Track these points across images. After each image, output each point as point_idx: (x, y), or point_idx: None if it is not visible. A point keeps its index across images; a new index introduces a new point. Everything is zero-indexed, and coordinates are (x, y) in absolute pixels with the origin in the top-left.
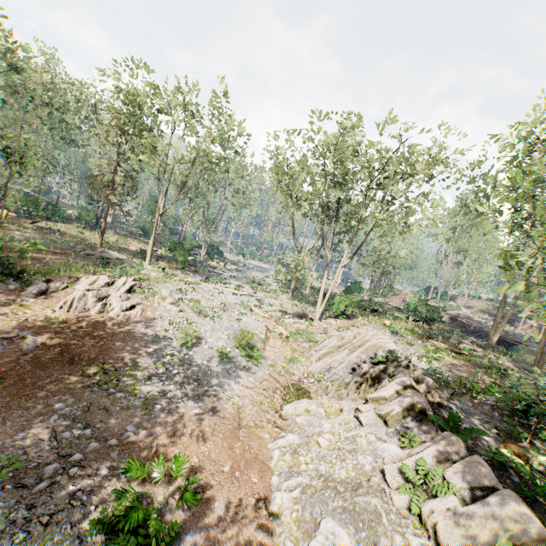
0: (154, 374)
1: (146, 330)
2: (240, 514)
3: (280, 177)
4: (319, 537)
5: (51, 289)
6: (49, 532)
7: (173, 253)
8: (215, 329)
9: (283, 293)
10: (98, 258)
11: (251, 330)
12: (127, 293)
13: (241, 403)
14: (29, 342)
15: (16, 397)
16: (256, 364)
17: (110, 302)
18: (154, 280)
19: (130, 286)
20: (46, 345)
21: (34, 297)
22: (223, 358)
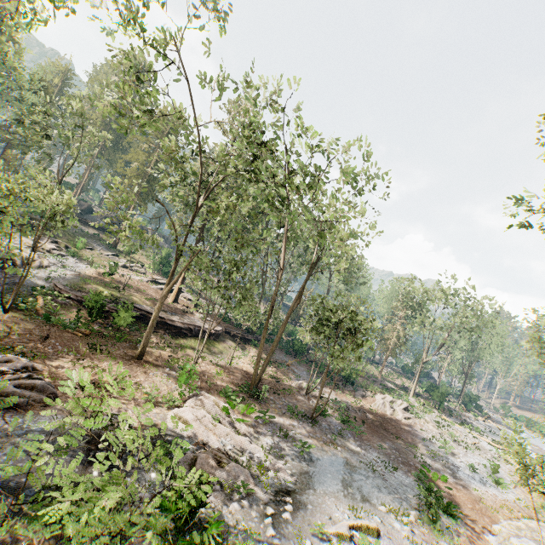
0: (425, 455)
1: (417, 433)
2: (474, 518)
3: (541, 345)
4: (517, 538)
5: (366, 395)
6: (398, 469)
7: (431, 393)
8: (467, 455)
9: (544, 455)
10: (380, 384)
11: (502, 471)
12: (403, 410)
13: (483, 496)
14: (368, 415)
15: (372, 431)
16: (501, 490)
17: (396, 411)
18: (418, 409)
19: (405, 406)
20: (373, 419)
21: (361, 396)
22: (471, 470)
